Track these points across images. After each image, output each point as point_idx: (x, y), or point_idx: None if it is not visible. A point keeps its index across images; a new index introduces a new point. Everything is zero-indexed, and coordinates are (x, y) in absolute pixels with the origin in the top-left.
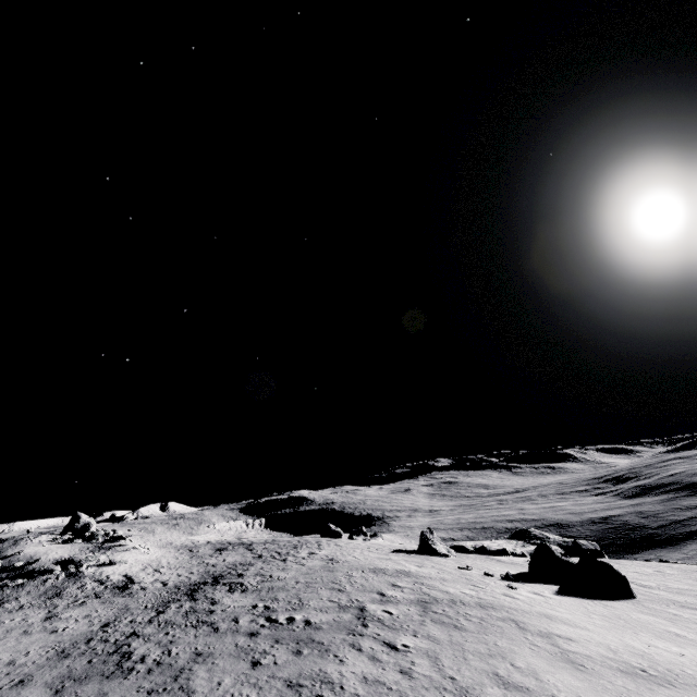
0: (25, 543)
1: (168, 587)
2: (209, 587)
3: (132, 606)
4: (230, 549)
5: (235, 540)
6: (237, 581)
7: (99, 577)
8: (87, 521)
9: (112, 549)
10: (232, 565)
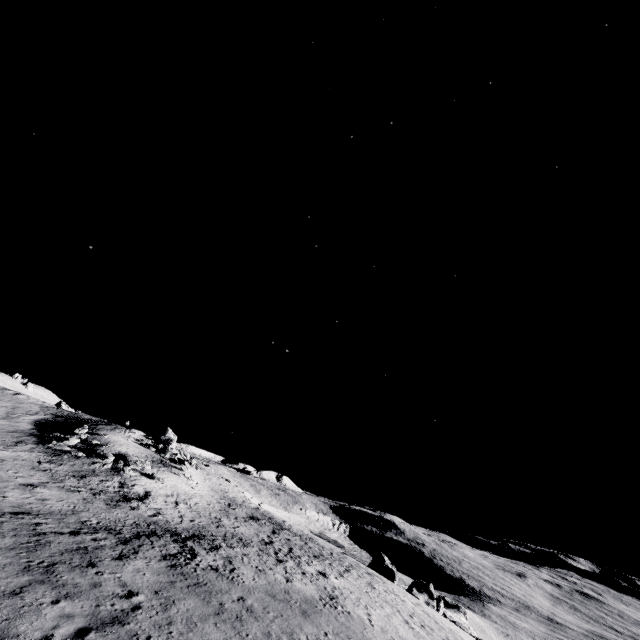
0: (118, 432)
1: (147, 518)
2: (167, 540)
3: (85, 513)
4: (260, 522)
5: (279, 519)
6: (199, 551)
7: (128, 481)
8: (171, 437)
9: (169, 467)
10: (231, 535)
